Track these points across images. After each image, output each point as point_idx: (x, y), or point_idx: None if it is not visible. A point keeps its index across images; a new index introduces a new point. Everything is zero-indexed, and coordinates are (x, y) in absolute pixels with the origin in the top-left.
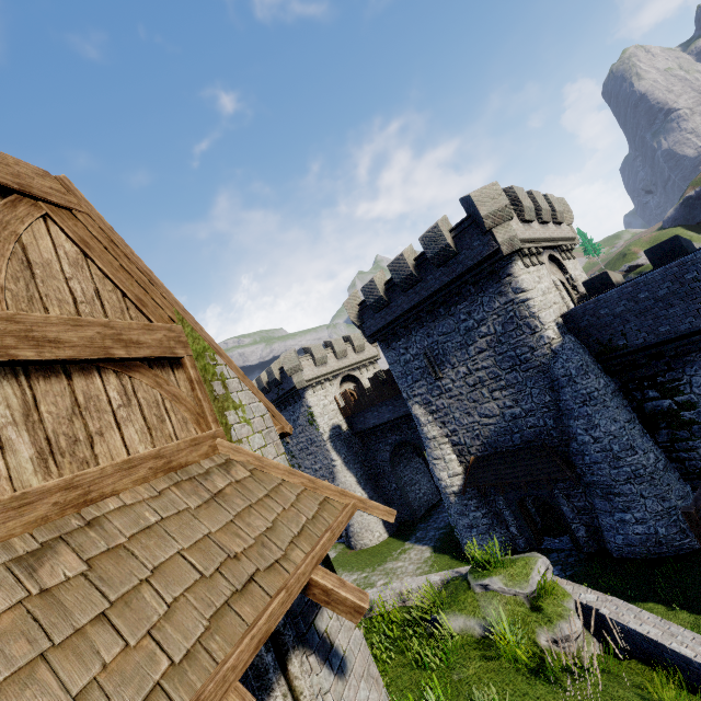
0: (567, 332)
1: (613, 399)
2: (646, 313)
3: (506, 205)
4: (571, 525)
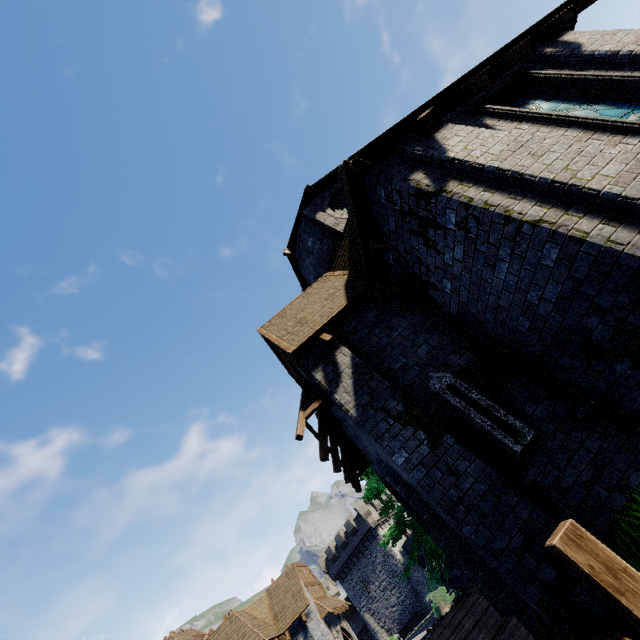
0: (405, 554)
1: (426, 579)
2: None
3: (368, 509)
4: None
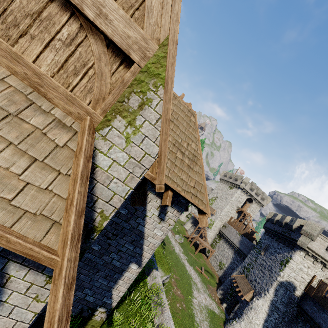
0: None
1: None
2: None
3: None
4: None
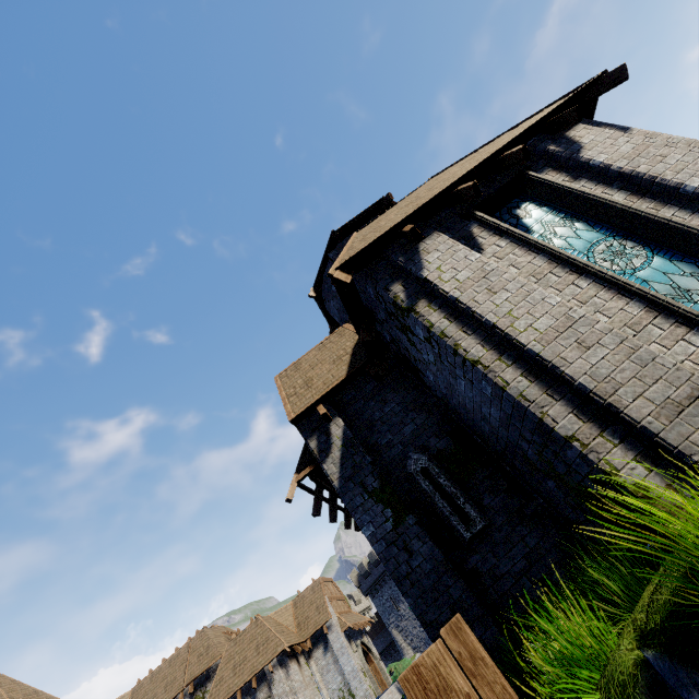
0: None
1: None
2: None
3: None
4: None
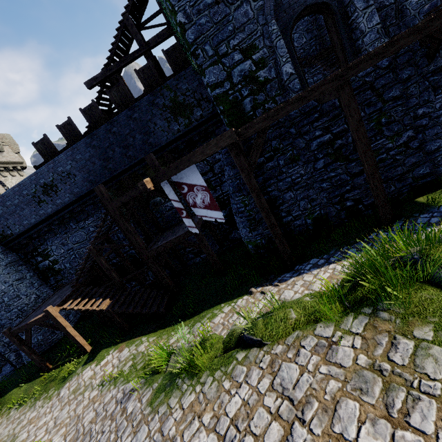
0: None
1: (7, 268)
2: (14, 214)
3: None
4: (5, 356)
